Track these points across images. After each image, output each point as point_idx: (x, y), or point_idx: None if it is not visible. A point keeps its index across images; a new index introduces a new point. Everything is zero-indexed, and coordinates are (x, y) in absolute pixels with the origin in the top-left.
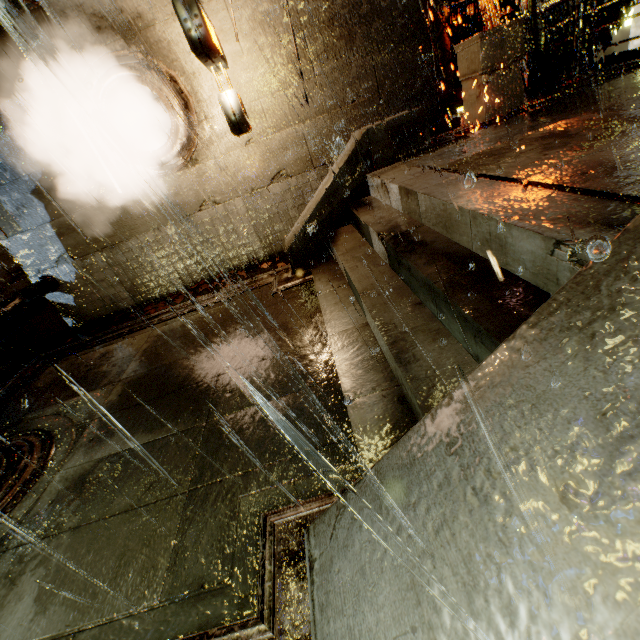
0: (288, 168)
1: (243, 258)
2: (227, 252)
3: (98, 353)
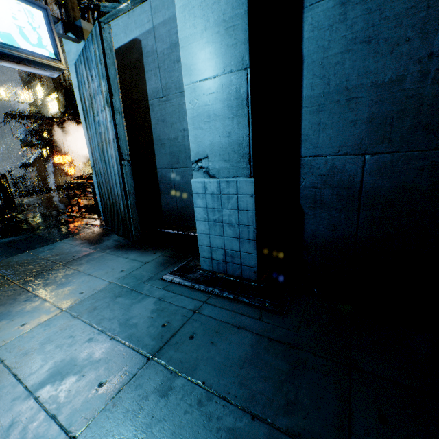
0: None
1: None
2: None
3: None
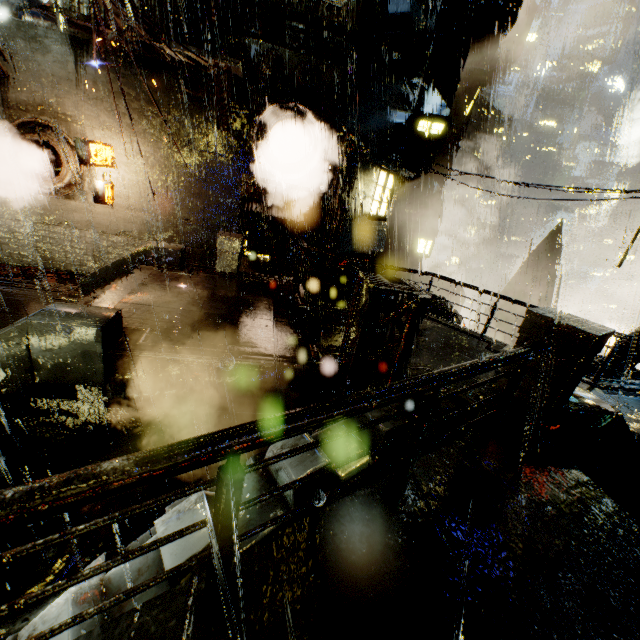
0: (132, 232)
1: (76, 267)
2: (66, 258)
3: None
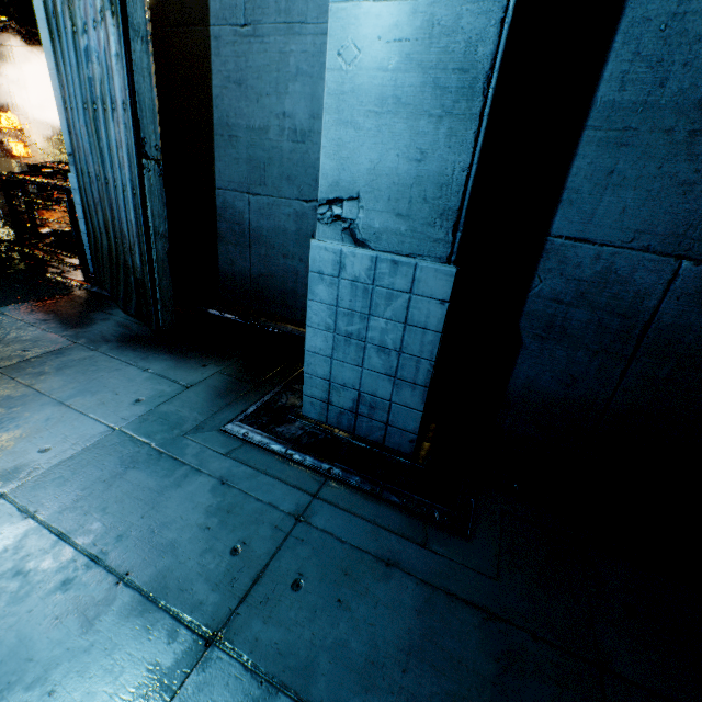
0: None
1: None
2: None
3: None
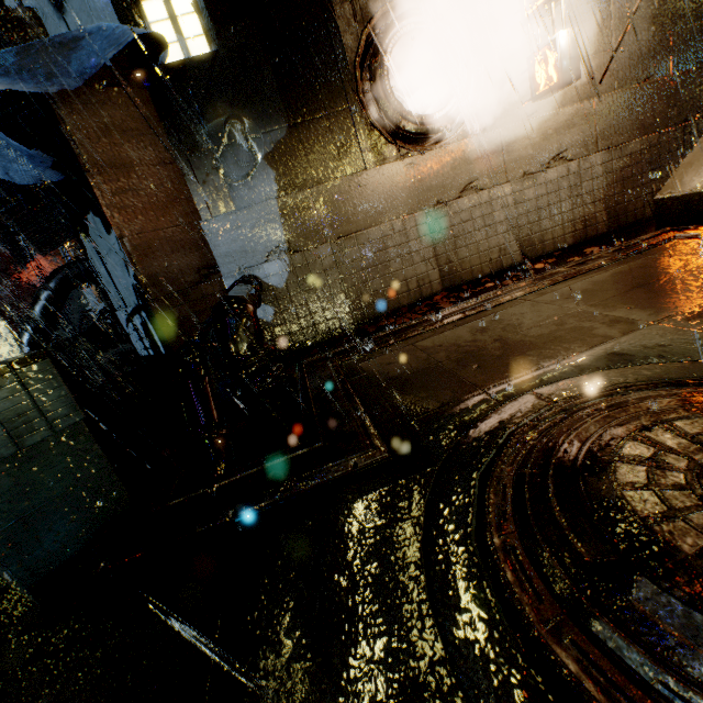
0: (569, 150)
1: (495, 264)
2: (478, 255)
3: (457, 332)
